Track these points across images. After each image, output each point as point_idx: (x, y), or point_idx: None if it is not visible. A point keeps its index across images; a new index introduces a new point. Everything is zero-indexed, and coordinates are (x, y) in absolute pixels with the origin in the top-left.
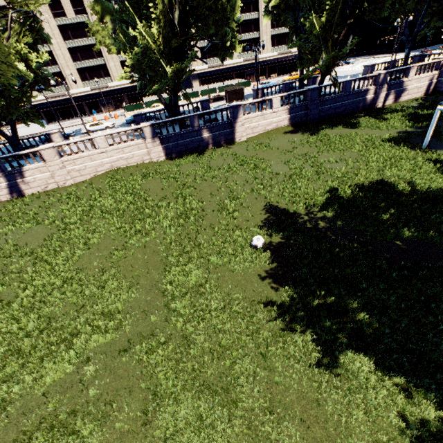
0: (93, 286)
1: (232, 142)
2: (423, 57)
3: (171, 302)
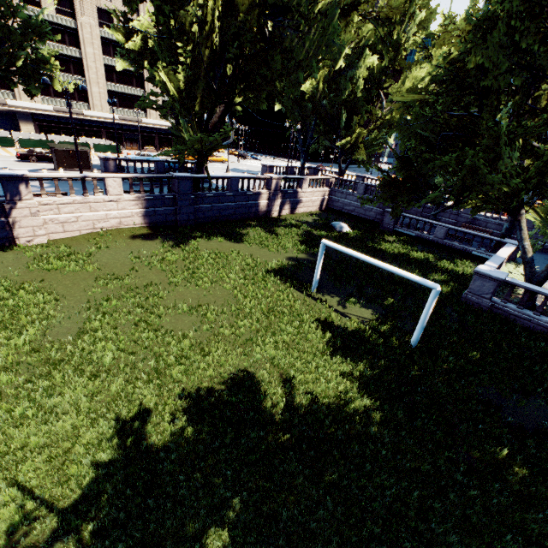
0: None
1: (10, 245)
2: (317, 170)
3: None
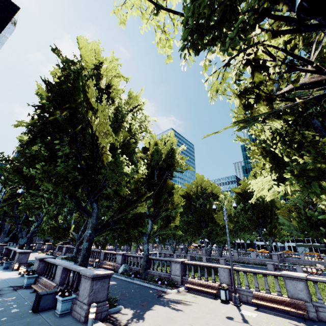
0: (274, 291)
1: None
2: None
3: (250, 282)
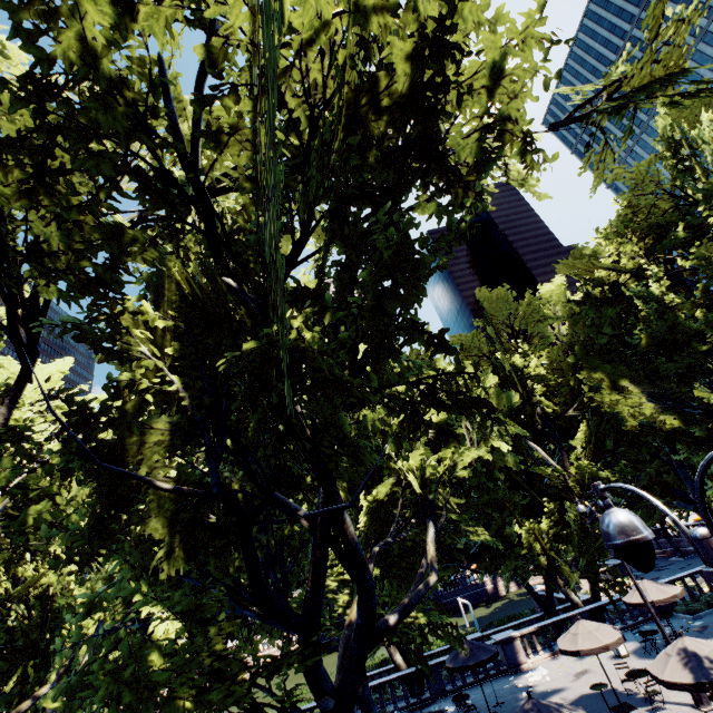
0: None
1: None
2: None
3: None
